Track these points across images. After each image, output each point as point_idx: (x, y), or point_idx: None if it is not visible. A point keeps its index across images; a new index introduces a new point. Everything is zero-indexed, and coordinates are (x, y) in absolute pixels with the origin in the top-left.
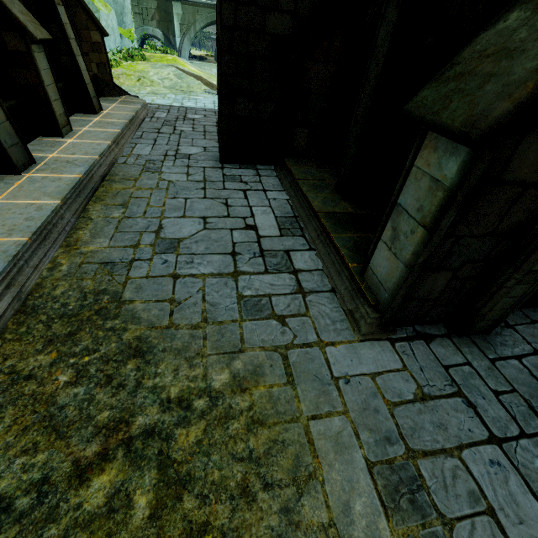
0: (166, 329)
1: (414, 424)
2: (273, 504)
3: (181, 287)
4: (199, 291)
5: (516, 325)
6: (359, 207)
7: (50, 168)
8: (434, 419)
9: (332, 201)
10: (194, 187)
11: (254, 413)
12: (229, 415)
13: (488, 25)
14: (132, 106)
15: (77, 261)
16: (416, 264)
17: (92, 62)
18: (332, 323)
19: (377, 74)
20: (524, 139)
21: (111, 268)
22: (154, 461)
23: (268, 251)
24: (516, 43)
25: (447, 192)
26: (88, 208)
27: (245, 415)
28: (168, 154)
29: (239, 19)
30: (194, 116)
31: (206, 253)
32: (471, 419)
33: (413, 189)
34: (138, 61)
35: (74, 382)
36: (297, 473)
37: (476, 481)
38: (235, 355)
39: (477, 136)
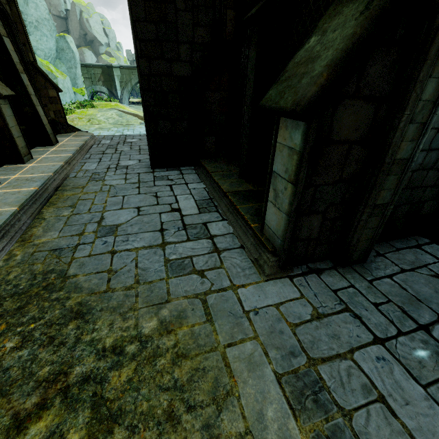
0: (104, 293)
1: (313, 338)
2: (196, 423)
3: (117, 260)
4: (133, 260)
5: (385, 253)
6: (258, 185)
7: (11, 185)
8: (328, 332)
9: (237, 183)
10: (130, 187)
11: (178, 349)
12: (156, 354)
13: (300, 47)
14: (82, 138)
15: (30, 251)
16: (292, 211)
17: (50, 110)
18: (242, 270)
19: (251, 92)
20: (336, 110)
21: (59, 253)
22: (88, 402)
23: (189, 225)
24: (315, 53)
25: (299, 154)
26: (43, 211)
27: (170, 352)
28: (110, 167)
29: (153, 69)
30: (132, 140)
31: (139, 232)
32: (358, 327)
33: (279, 158)
34: (88, 108)
35: (19, 346)
36: (216, 393)
37: (367, 375)
38: (162, 305)
39: (301, 110)
